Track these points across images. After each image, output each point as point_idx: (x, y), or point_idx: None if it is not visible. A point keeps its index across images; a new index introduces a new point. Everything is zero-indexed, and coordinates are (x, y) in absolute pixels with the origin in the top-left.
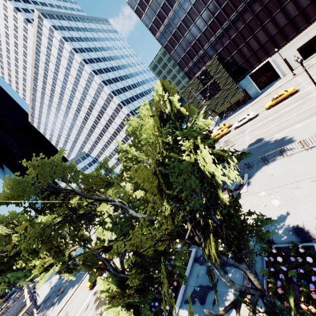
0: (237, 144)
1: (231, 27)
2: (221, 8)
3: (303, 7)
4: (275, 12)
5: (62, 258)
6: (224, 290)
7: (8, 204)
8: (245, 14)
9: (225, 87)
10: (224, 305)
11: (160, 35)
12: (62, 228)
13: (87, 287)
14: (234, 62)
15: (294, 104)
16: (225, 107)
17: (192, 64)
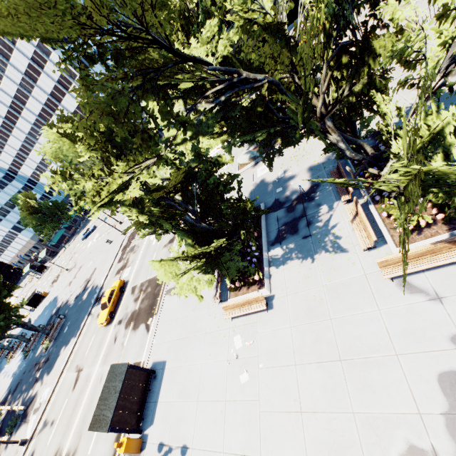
0: None
1: None
2: None
3: None
4: None
5: (157, 149)
6: (315, 210)
7: (24, 35)
8: None
9: None
10: (321, 219)
11: None
12: (146, 99)
13: (102, 324)
14: None
15: None
16: None
17: None
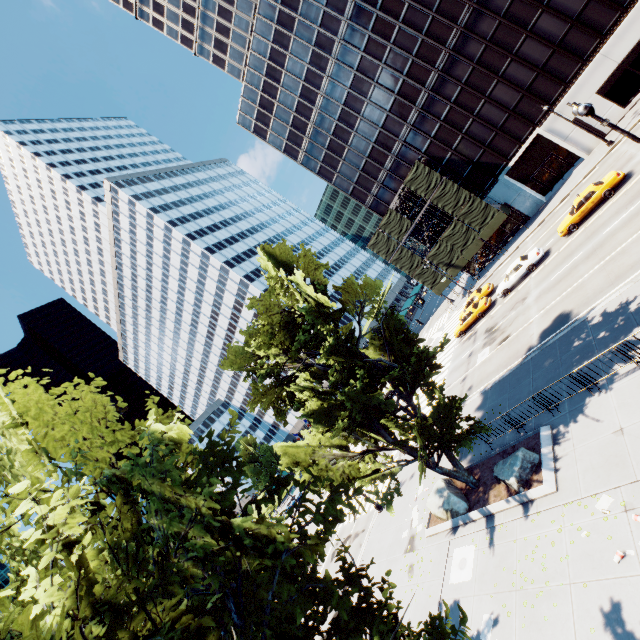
0: (514, 334)
1: (434, 100)
2: (404, 75)
3: (575, 12)
4: (517, 43)
5: None
6: None
7: None
8: (454, 67)
9: (458, 212)
10: None
11: (305, 156)
12: None
13: None
14: (464, 159)
15: (630, 209)
16: (472, 251)
17: (378, 187)
